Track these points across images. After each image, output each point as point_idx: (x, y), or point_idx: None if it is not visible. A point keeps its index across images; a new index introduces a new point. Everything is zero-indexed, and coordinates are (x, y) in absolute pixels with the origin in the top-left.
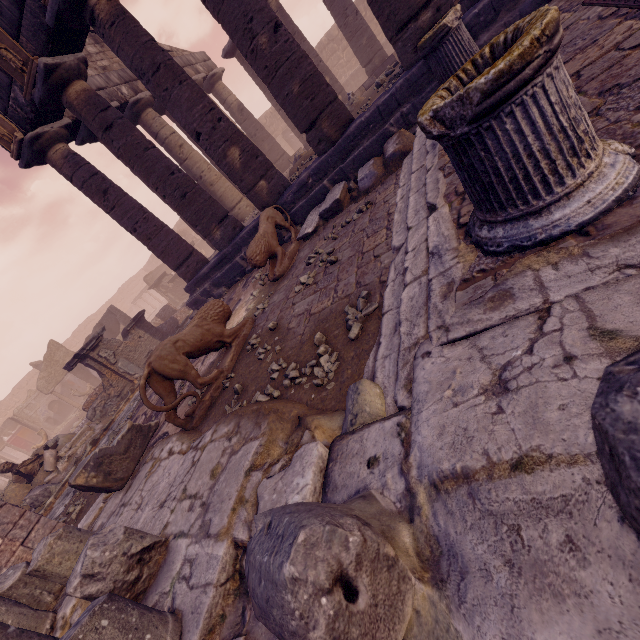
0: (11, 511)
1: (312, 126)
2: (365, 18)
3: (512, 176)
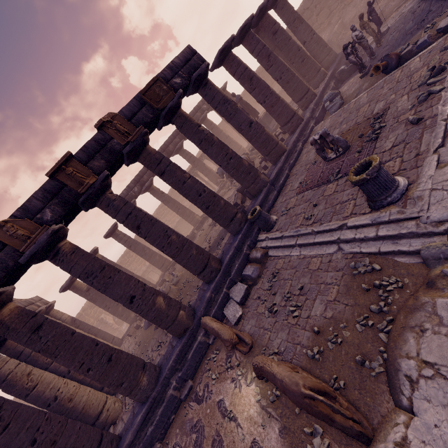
0: None
1: (205, 267)
2: (129, 261)
3: (388, 180)
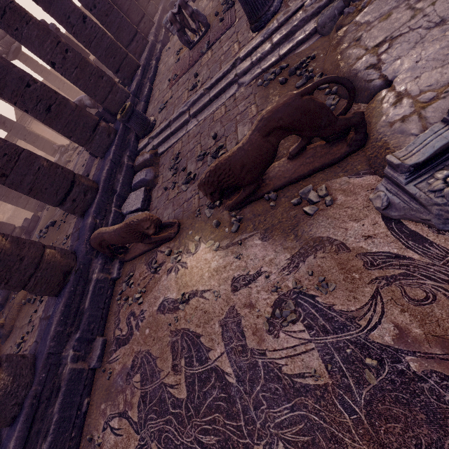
0: None
1: (72, 186)
2: None
3: None
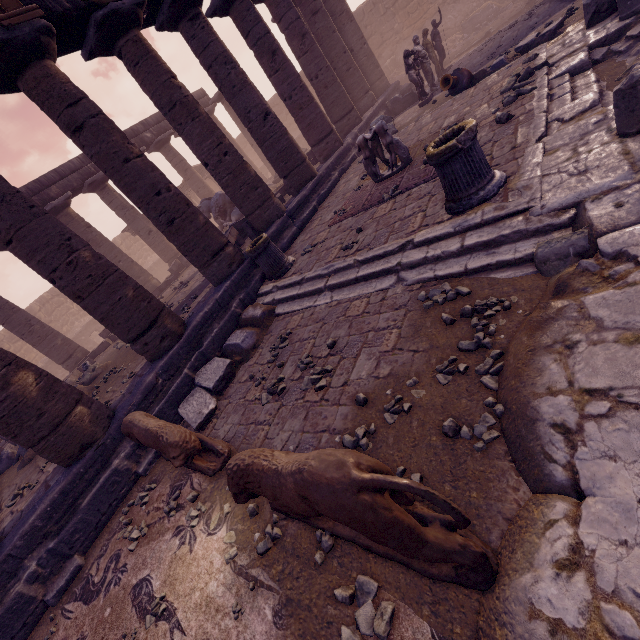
0: None
1: (151, 326)
2: None
3: (484, 163)
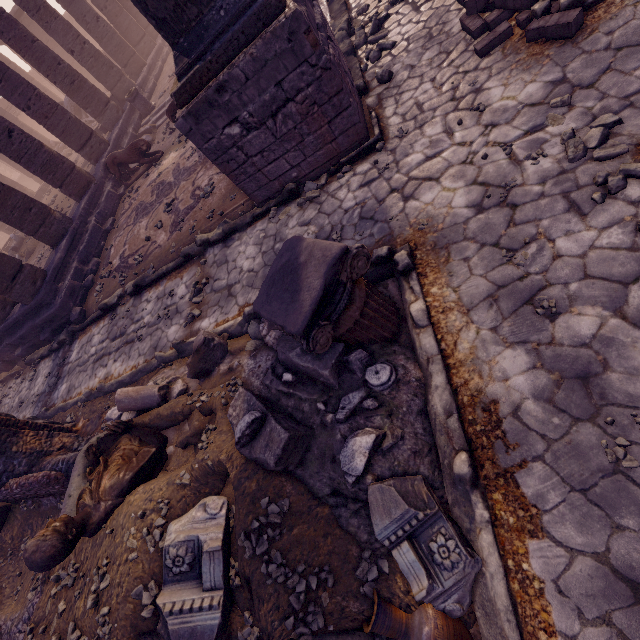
0: None
1: (91, 137)
2: None
3: None
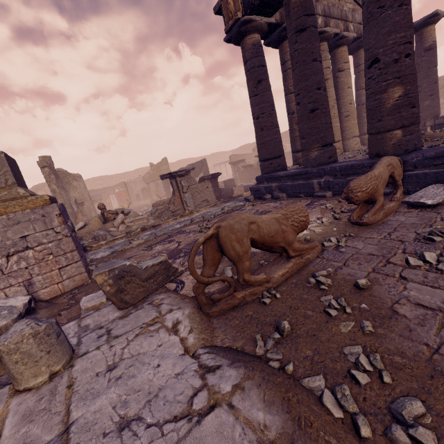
0: (69, 243)
1: None
2: None
3: None
